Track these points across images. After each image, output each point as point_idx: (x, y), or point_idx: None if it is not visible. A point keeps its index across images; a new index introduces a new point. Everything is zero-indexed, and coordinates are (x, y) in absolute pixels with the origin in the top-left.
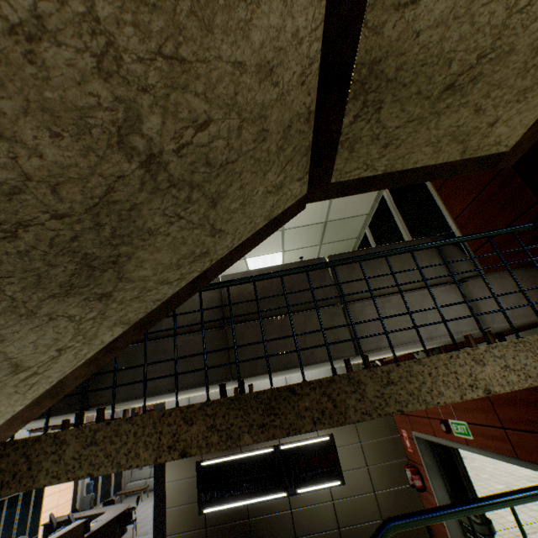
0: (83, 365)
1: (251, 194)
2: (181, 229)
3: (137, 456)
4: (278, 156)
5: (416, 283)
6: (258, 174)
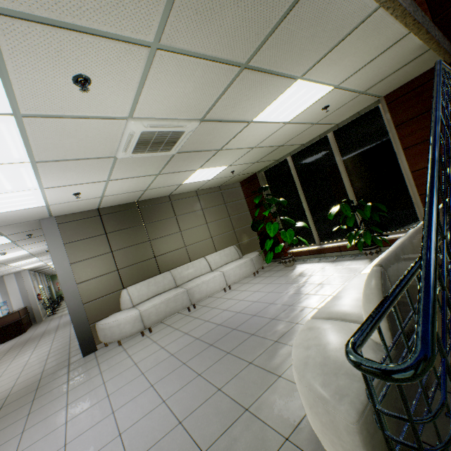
0: None
1: None
2: None
3: None
4: None
5: None
6: None
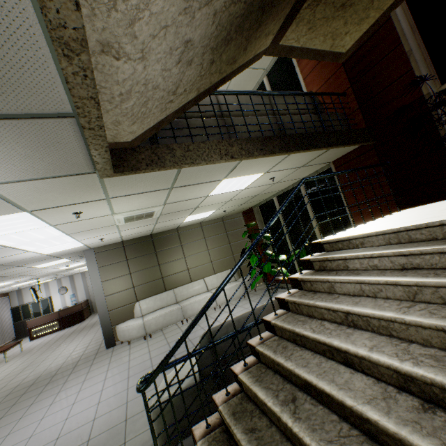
0: None
1: None
2: None
3: None
4: None
5: None
6: None
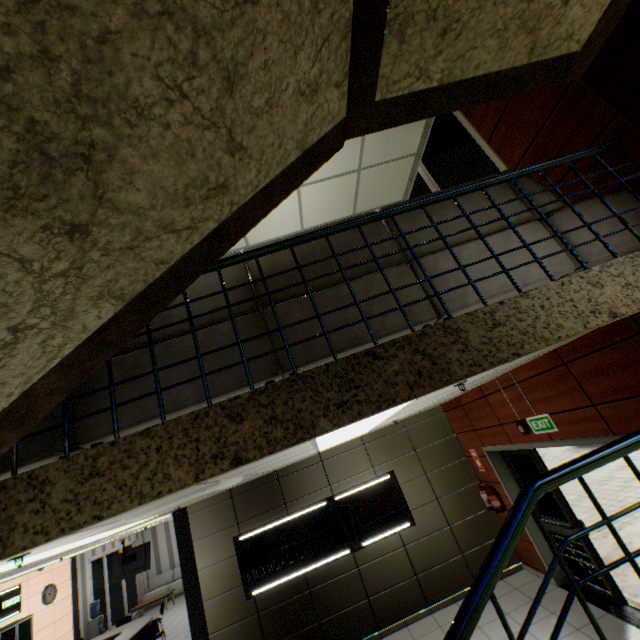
0: (59, 369)
1: (279, 88)
2: (185, 123)
3: (167, 477)
4: (312, 23)
5: (494, 226)
6: (287, 48)
